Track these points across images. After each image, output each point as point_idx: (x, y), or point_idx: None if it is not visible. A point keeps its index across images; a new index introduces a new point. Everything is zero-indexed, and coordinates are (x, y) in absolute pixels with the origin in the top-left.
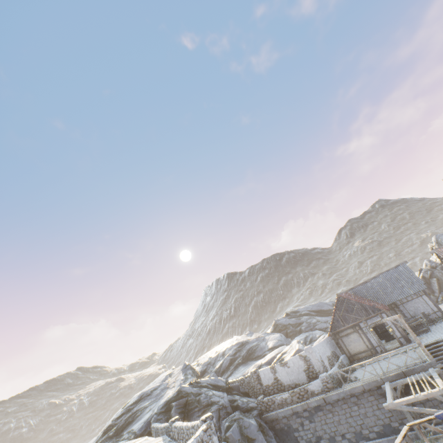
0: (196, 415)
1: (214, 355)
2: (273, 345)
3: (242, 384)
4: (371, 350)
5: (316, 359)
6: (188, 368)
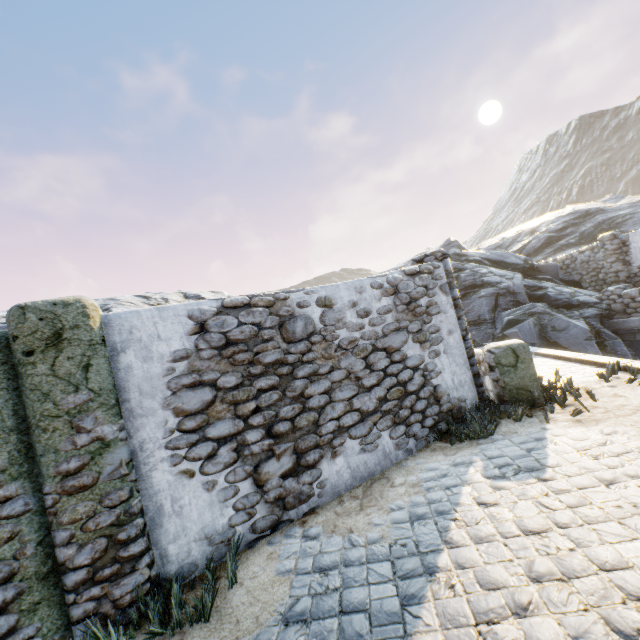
0: None
1: (512, 235)
2: None
3: (567, 267)
4: None
5: None
6: (452, 246)
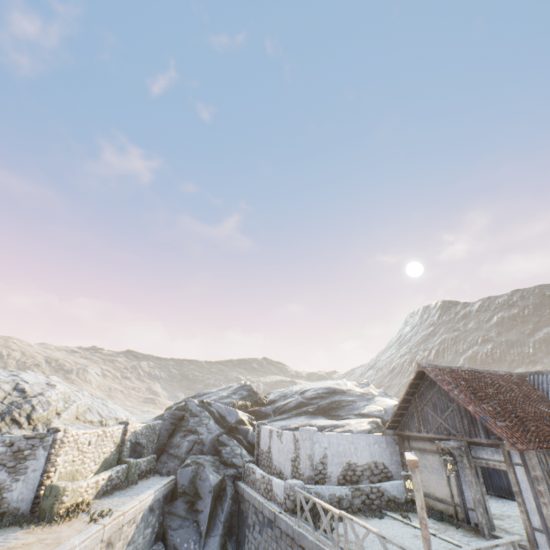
0: (180, 434)
1: (296, 390)
2: (367, 412)
3: None
4: (457, 508)
5: (306, 454)
6: (244, 388)
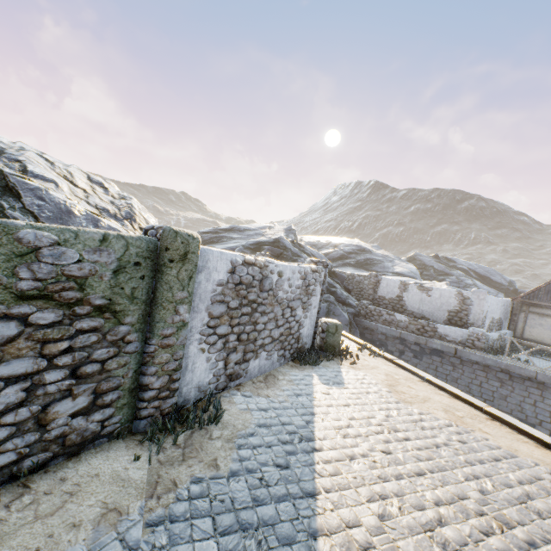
0: None
1: (324, 242)
2: (401, 272)
3: (349, 280)
4: None
5: (481, 310)
6: (292, 233)
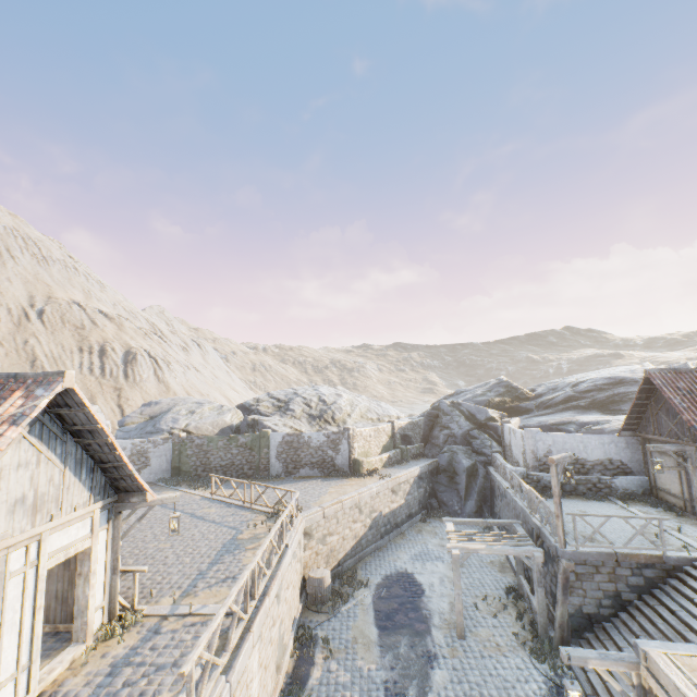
0: (437, 429)
1: (569, 381)
2: None
3: None
4: (685, 503)
5: (529, 449)
6: (500, 385)
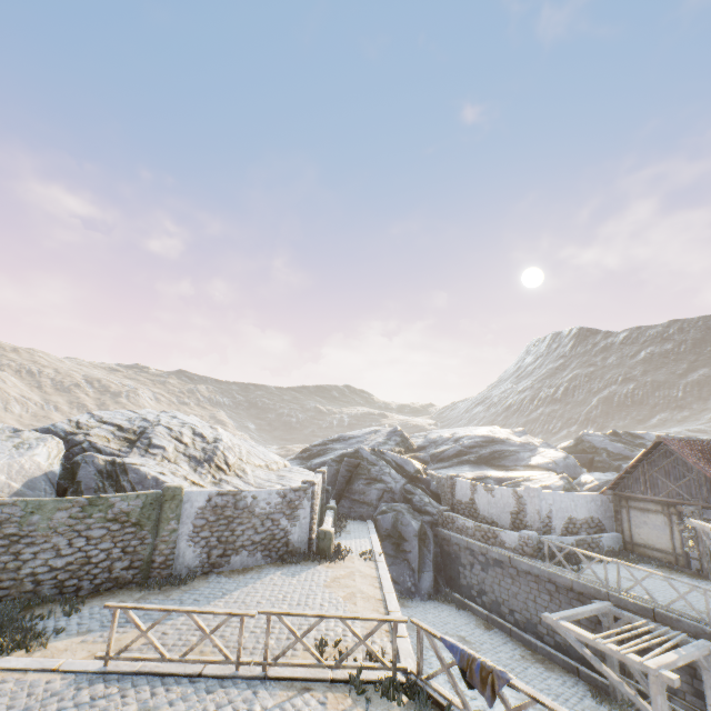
0: (361, 482)
1: (447, 436)
2: (536, 464)
3: (438, 483)
4: (677, 557)
5: (535, 509)
6: (396, 434)
